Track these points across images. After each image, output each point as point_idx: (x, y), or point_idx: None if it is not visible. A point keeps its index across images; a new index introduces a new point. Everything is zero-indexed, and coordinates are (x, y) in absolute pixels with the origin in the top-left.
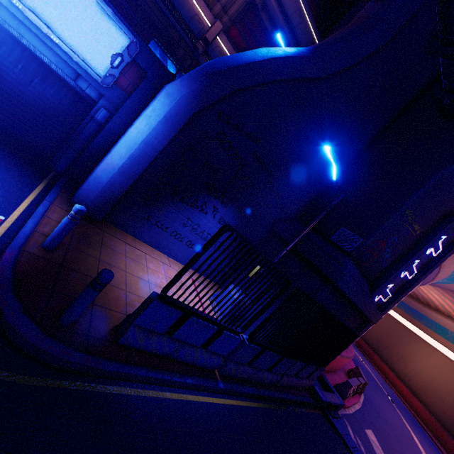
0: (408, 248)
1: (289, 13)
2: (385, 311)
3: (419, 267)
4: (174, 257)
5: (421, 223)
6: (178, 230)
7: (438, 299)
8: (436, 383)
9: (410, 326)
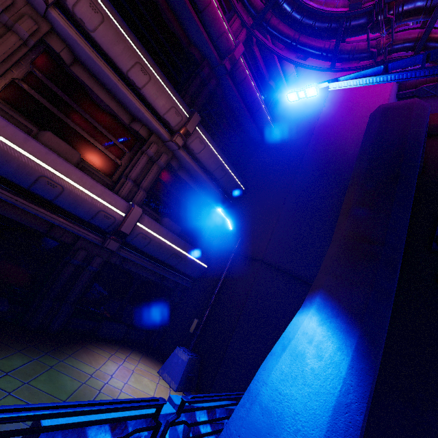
0: None
1: (211, 169)
2: None
3: None
4: None
5: None
6: None
7: None
8: None
9: None
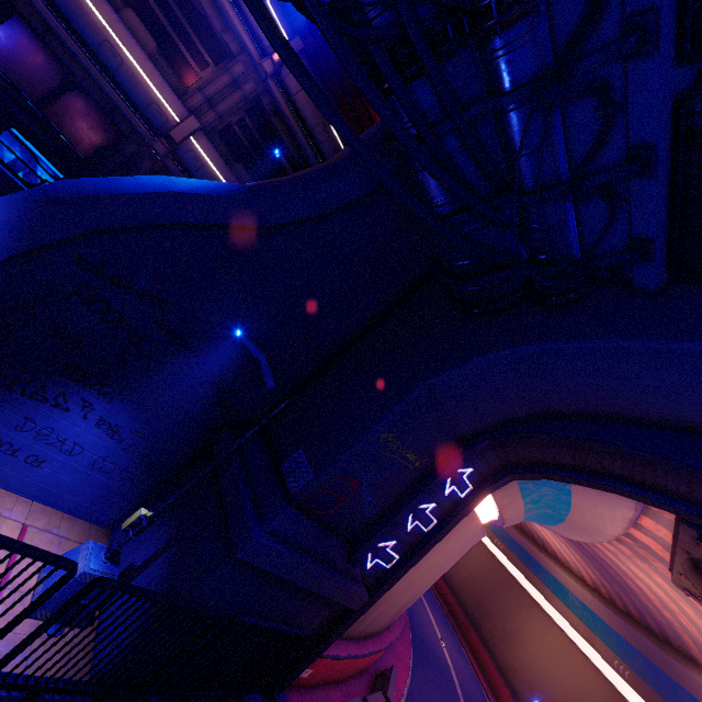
0: (409, 487)
1: (310, 124)
2: (390, 584)
3: (440, 513)
4: (1, 482)
5: (419, 451)
6: (5, 437)
7: (554, 541)
8: (549, 682)
9: (524, 581)
